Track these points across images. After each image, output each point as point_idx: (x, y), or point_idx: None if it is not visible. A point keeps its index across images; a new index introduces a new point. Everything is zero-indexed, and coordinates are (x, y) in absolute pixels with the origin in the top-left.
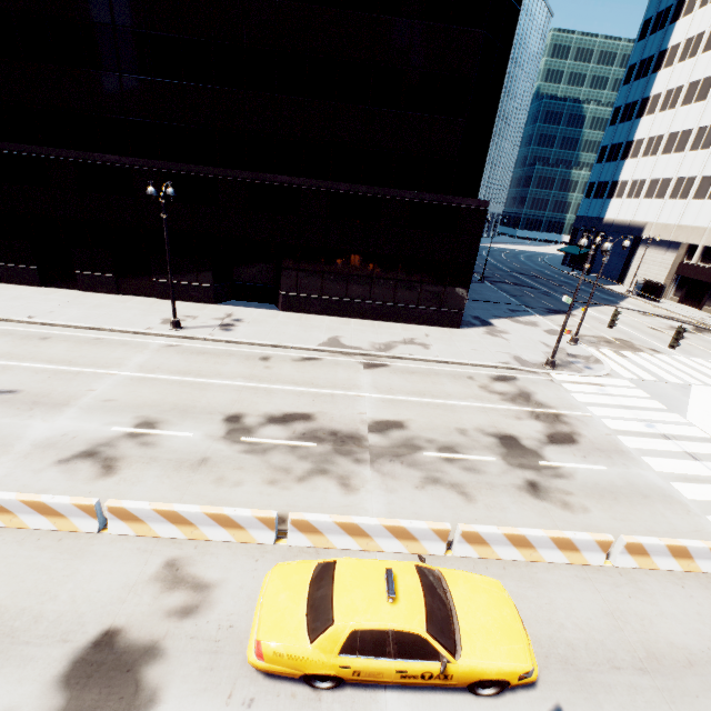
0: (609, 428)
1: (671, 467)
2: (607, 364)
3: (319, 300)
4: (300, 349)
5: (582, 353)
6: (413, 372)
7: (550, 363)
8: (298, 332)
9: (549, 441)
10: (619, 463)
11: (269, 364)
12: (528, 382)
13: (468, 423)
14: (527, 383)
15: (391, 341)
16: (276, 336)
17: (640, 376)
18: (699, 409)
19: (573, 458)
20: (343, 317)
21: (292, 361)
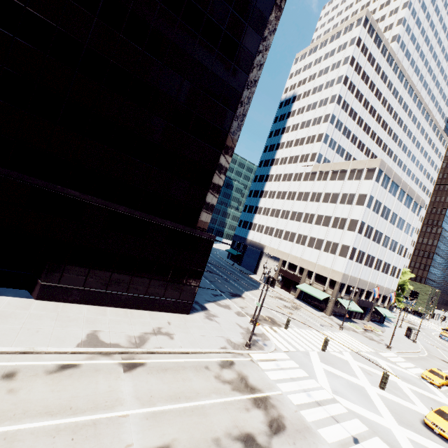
0: (294, 403)
1: (332, 435)
2: (272, 340)
3: (80, 290)
4: (56, 353)
5: (258, 331)
6: (166, 369)
7: (248, 345)
8: (54, 329)
9: (272, 432)
10: (312, 443)
11: (14, 385)
12: (241, 365)
13: (219, 428)
14: (241, 367)
15: (144, 333)
16: (27, 336)
17: (288, 347)
18: (319, 372)
19: (290, 447)
20: (100, 305)
21: (46, 374)
